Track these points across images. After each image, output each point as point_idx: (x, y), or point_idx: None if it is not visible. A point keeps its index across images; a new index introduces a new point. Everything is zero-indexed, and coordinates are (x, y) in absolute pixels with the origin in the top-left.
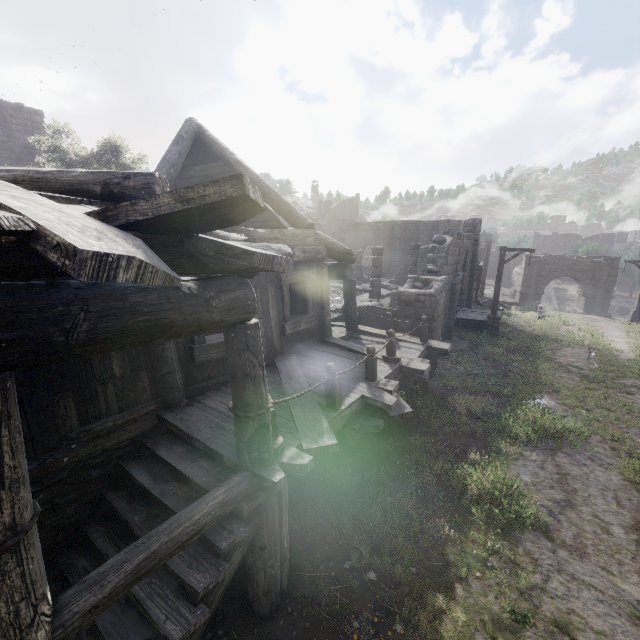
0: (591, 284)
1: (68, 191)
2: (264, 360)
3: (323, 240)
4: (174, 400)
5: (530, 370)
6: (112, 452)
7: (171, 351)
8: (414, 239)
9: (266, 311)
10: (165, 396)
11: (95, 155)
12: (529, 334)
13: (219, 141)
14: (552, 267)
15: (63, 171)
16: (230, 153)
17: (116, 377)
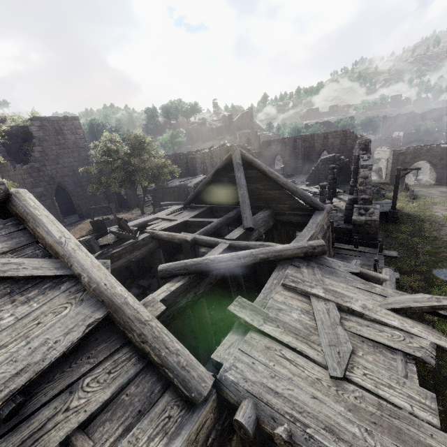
0: (440, 164)
1: (289, 258)
2: None
3: (328, 211)
4: None
5: (430, 250)
6: None
7: None
8: (311, 147)
9: None
10: None
11: (129, 147)
12: (414, 217)
13: (255, 159)
14: (412, 155)
15: (286, 250)
16: (265, 167)
17: None
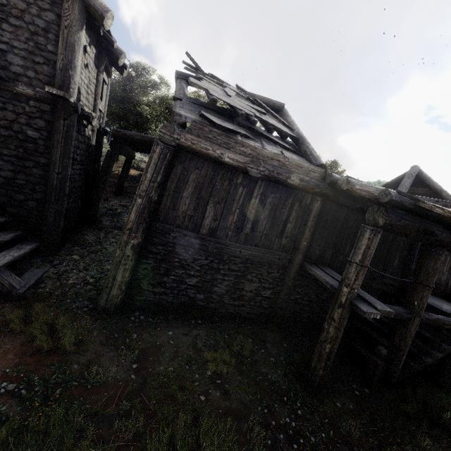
0: None
1: None
2: (439, 292)
3: None
4: (406, 286)
5: None
6: (381, 292)
7: (413, 266)
8: None
9: (450, 269)
10: (403, 282)
11: None
12: None
13: (431, 178)
14: None
15: None
16: (438, 185)
17: (393, 266)
